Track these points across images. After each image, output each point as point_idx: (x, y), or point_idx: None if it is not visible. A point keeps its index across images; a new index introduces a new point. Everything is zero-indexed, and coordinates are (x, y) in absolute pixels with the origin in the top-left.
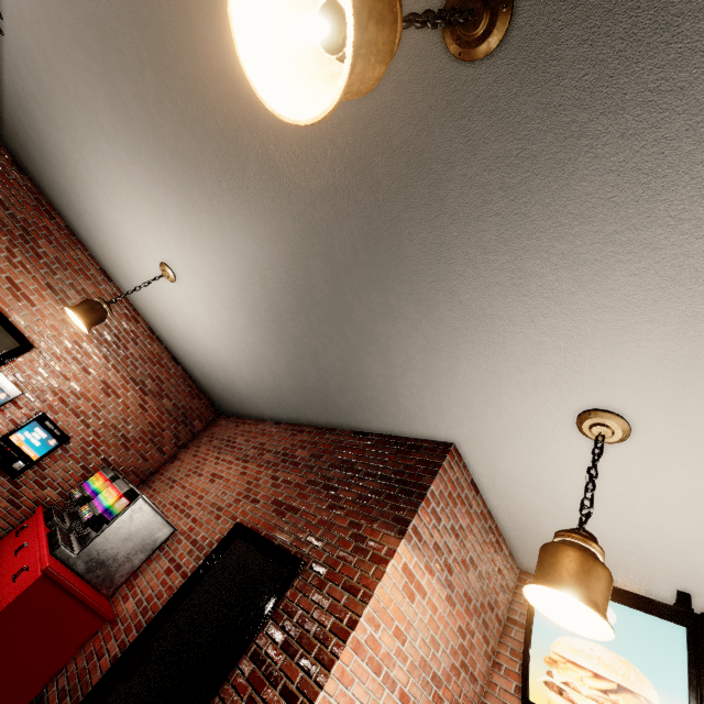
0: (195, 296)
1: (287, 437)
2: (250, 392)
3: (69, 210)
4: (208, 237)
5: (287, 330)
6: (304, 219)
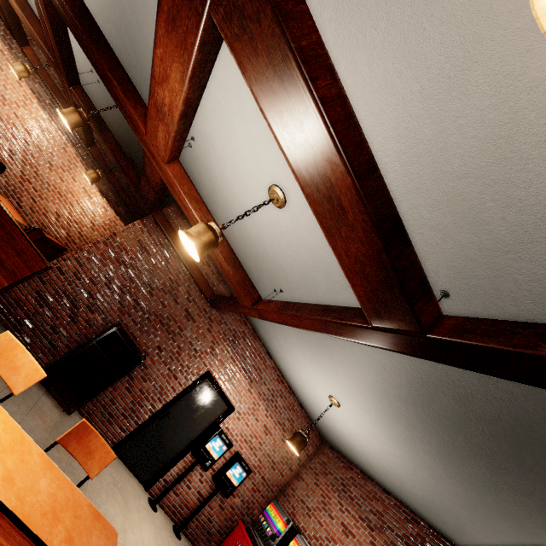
0: (351, 421)
1: (403, 520)
2: (368, 465)
3: (261, 328)
4: (393, 432)
5: (440, 498)
6: (509, 512)
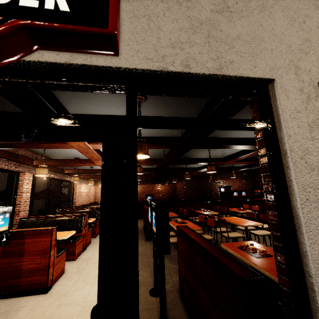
0: None
1: None
2: None
3: None
4: None
5: None
6: None
